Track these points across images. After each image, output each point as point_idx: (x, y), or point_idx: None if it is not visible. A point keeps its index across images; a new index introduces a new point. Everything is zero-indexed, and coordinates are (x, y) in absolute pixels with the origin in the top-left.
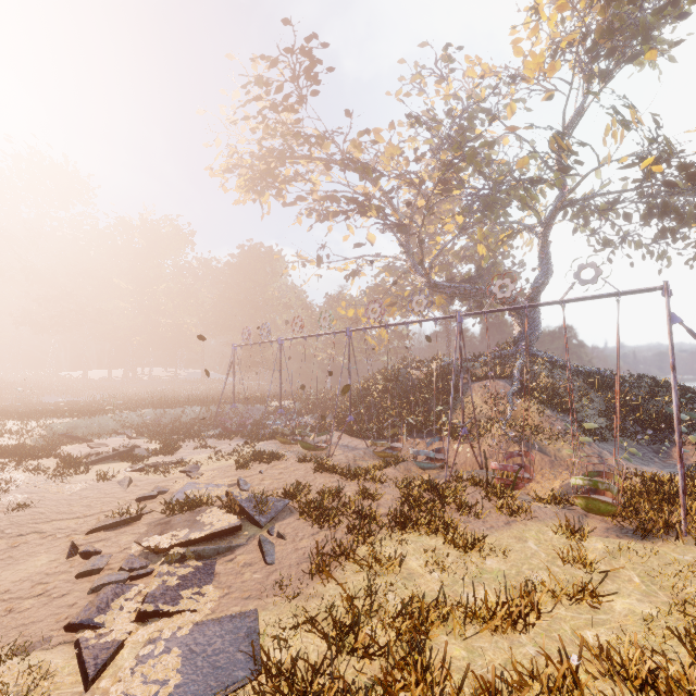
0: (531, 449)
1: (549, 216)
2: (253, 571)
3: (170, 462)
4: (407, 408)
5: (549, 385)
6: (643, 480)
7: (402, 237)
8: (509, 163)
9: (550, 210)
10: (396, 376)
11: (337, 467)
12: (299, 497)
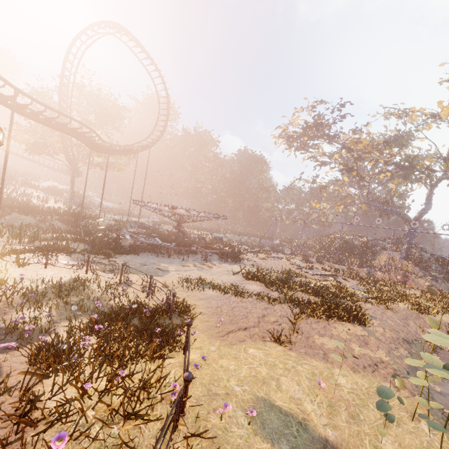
0: (408, 279)
1: (436, 182)
2: (348, 282)
3: (277, 257)
4: (352, 255)
5: (418, 258)
6: (448, 292)
7: (357, 178)
8: (422, 159)
9: (437, 179)
10: (346, 241)
11: (339, 269)
12: (342, 273)
